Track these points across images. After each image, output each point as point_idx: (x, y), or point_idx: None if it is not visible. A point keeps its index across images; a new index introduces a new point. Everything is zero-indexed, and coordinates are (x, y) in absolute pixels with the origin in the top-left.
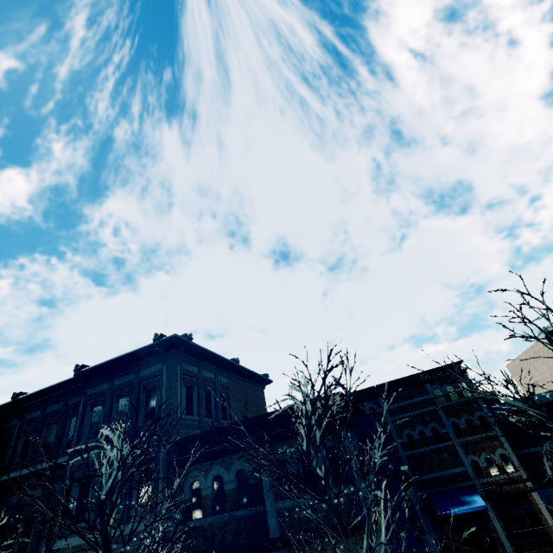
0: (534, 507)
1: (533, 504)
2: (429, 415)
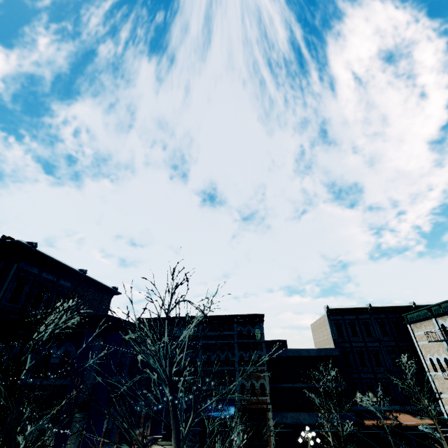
0: (267, 422)
1: (267, 420)
2: (228, 345)
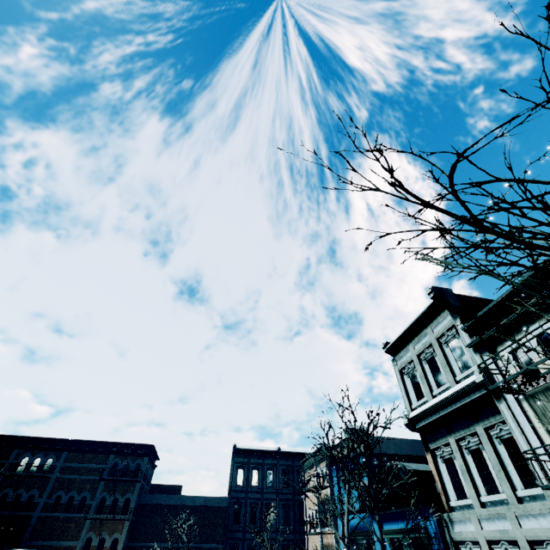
0: None
1: None
2: (91, 483)
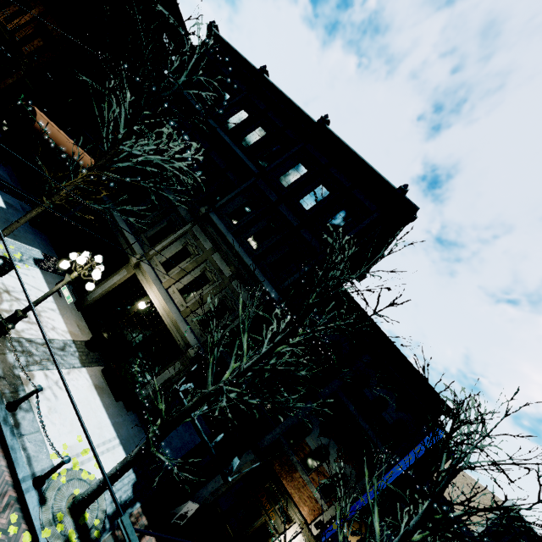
0: None
1: None
2: None
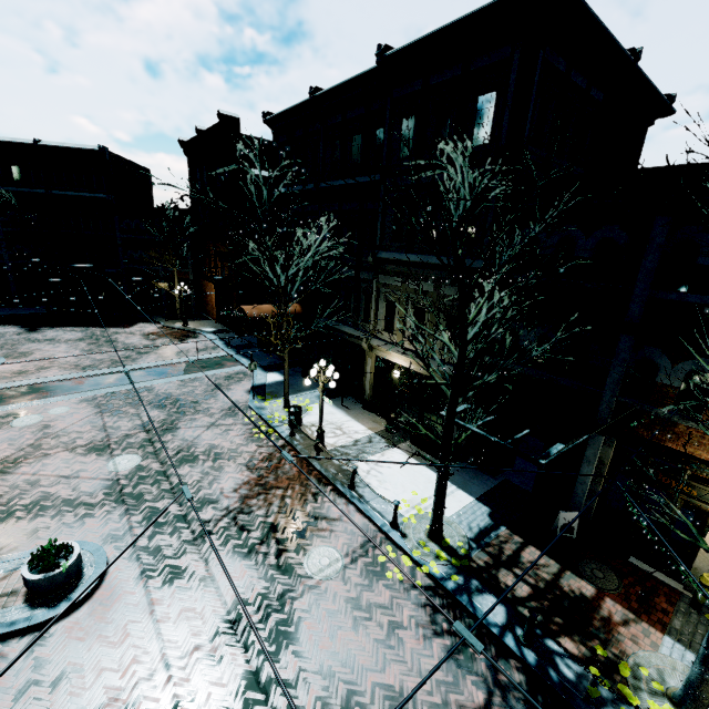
0: None
1: None
2: None
